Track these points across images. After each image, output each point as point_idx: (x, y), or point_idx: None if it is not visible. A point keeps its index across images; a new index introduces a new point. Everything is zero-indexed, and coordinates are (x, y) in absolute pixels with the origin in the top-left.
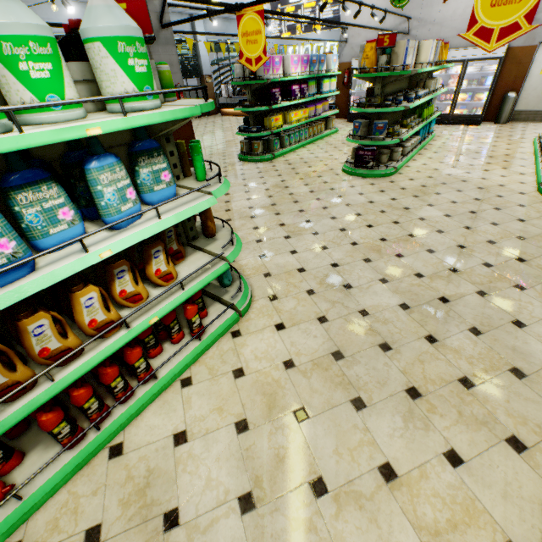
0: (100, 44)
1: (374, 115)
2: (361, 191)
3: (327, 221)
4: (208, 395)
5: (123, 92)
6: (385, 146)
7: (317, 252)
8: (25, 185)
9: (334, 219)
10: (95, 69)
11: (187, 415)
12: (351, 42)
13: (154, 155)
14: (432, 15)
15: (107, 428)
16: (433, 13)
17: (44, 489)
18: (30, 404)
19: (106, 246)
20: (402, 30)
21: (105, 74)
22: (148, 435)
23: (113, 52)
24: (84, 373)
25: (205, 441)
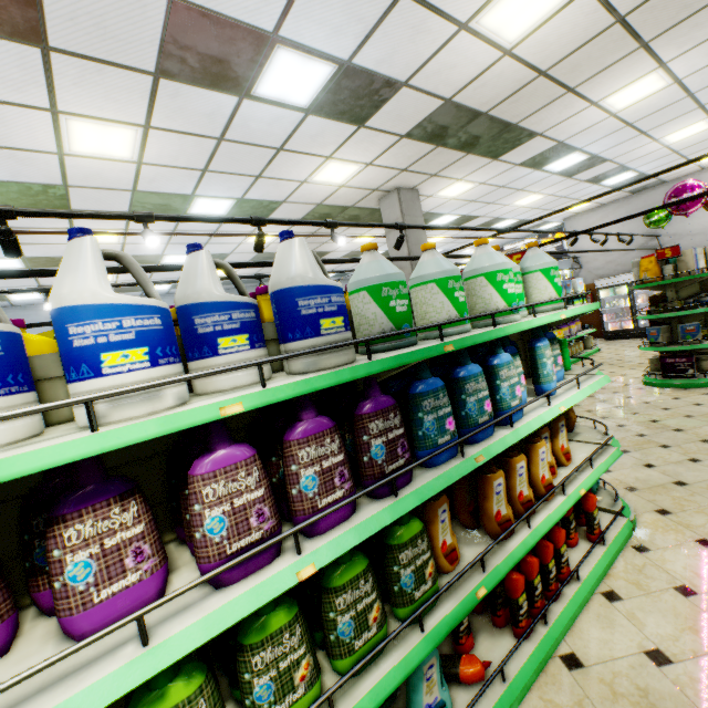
0: (538, 273)
1: (674, 319)
2: (695, 402)
3: (670, 433)
4: (659, 612)
5: (548, 298)
6: (698, 352)
7: (686, 465)
8: (511, 355)
9: (681, 431)
10: (527, 288)
11: (645, 632)
12: (586, 267)
13: (553, 343)
14: (686, 228)
15: (553, 623)
16: (687, 226)
17: (520, 677)
18: (523, 543)
19: (559, 402)
20: (651, 246)
21: (537, 290)
22: (604, 649)
23: (547, 276)
24: (549, 527)
25: (702, 665)
